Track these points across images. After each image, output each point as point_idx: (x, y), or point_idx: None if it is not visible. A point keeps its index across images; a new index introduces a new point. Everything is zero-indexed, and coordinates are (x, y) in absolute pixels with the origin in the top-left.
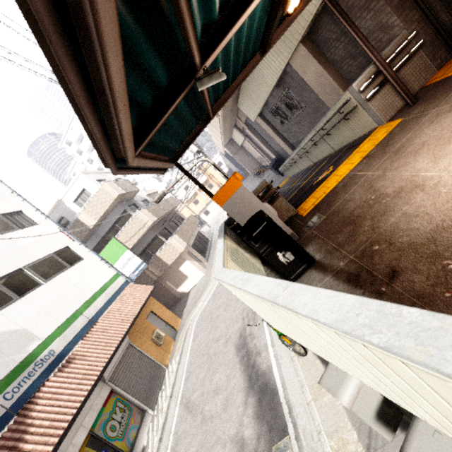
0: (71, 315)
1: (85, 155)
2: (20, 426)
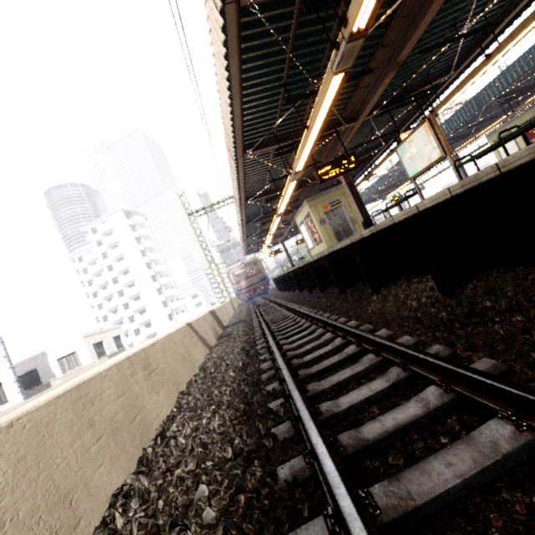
0: None
1: (104, 248)
2: None
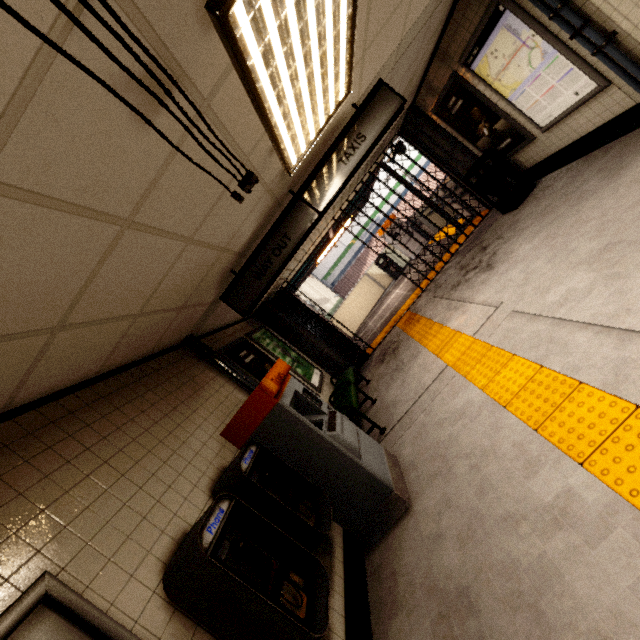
0: (389, 192)
1: None
2: (367, 250)
